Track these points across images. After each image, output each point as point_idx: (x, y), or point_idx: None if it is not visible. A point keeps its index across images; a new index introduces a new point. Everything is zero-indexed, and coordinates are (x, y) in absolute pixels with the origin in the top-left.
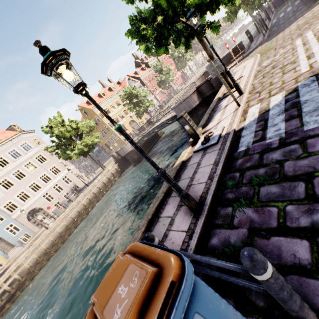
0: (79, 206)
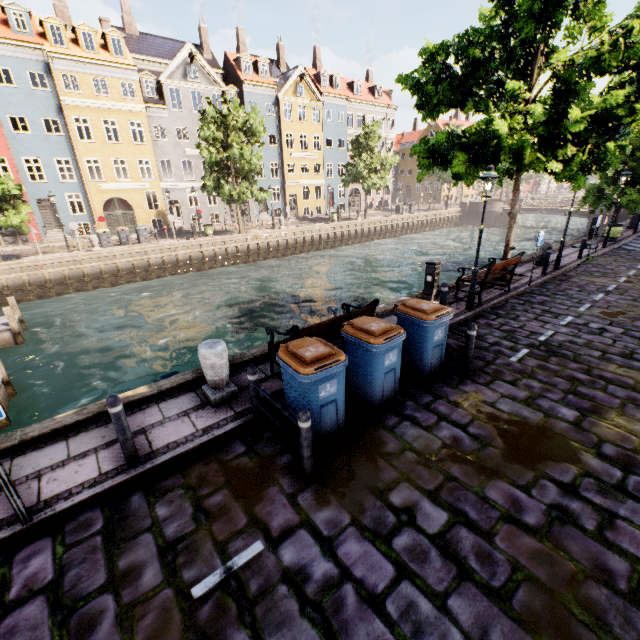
0: (426, 219)
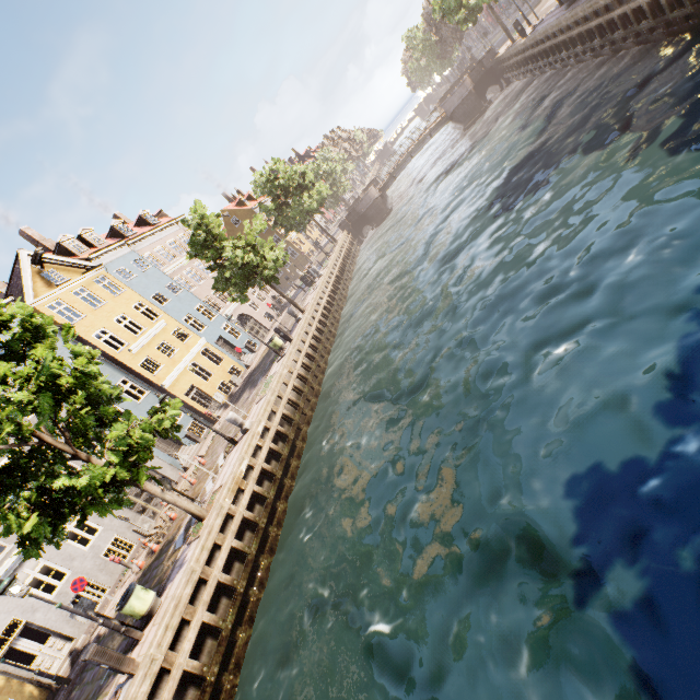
0: (341, 259)
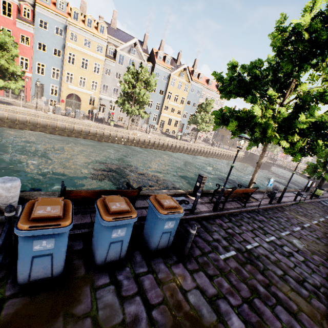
0: (225, 153)
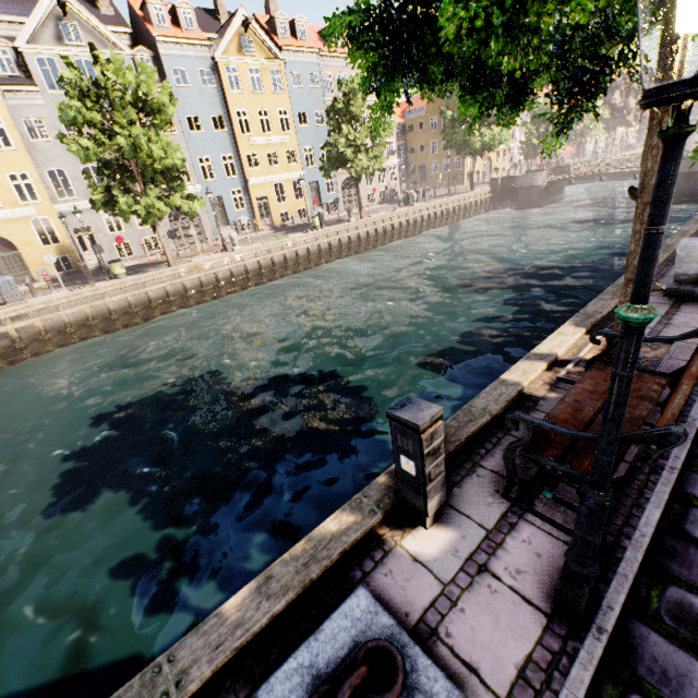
0: (446, 208)
